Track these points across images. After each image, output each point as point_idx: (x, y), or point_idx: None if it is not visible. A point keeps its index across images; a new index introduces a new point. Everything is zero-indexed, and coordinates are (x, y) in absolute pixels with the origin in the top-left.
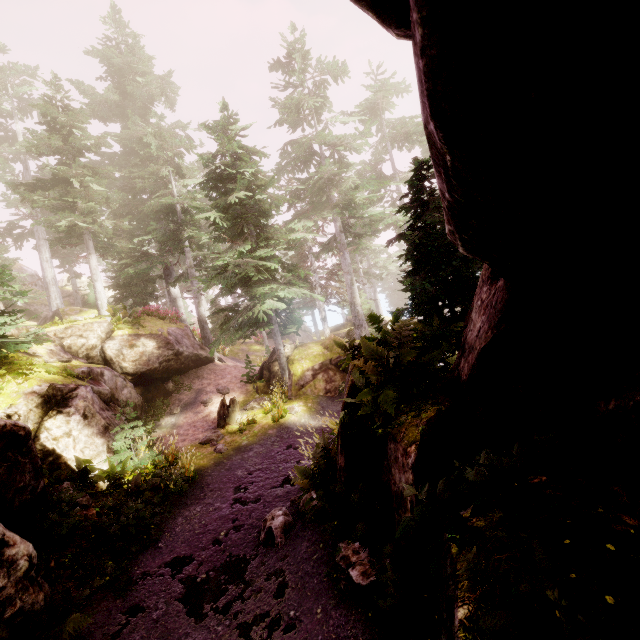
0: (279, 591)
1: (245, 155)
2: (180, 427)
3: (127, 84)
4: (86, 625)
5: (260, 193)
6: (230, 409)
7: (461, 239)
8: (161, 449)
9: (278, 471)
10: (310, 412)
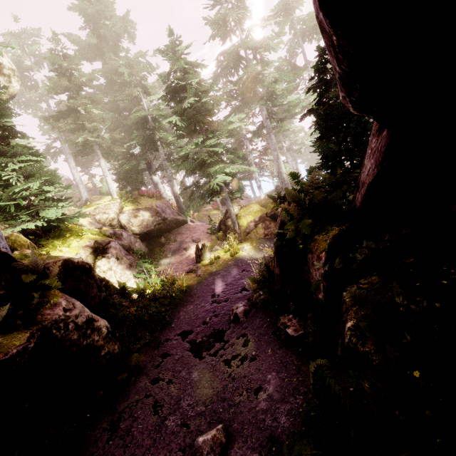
0: (245, 344)
1: (190, 69)
2: (173, 264)
3: (100, 28)
4: (141, 362)
5: (204, 97)
6: (202, 251)
7: (350, 101)
8: (164, 276)
9: (237, 284)
10: (255, 249)
